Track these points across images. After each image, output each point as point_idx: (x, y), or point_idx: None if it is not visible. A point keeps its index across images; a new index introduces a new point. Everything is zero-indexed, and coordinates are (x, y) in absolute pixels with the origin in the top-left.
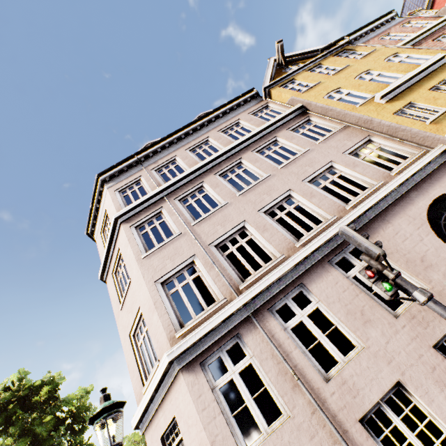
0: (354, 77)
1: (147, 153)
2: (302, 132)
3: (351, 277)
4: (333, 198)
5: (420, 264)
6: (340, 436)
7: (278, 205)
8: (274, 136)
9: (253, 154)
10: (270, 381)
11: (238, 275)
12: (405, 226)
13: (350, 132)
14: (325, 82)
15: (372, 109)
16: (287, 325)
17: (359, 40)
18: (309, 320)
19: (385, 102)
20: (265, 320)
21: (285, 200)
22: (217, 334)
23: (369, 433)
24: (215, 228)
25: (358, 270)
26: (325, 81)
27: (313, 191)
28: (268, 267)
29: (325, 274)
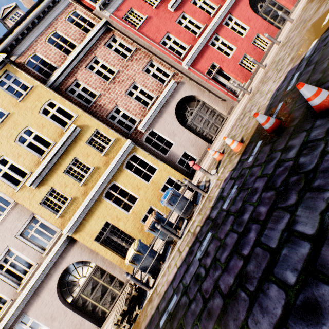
0: (14, 138)
1: None
2: None
3: None
4: (11, 282)
5: (51, 319)
6: None
7: None
8: None
9: None
10: None
11: None
12: (47, 296)
13: (19, 209)
14: None
15: (26, 196)
16: None
17: (27, 36)
18: None
19: (35, 188)
20: None
21: None
22: None
23: None
24: None
25: None
26: None
27: None
28: None
29: None
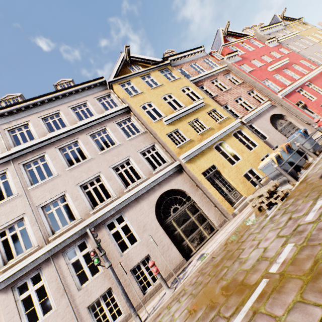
0: (161, 96)
1: (2, 112)
2: (123, 126)
3: (111, 233)
4: (121, 183)
5: (142, 229)
6: (75, 316)
7: (91, 181)
8: (105, 126)
9: (87, 137)
10: (52, 293)
11: (52, 229)
12: (145, 206)
13: (146, 136)
14: (145, 93)
15: (159, 127)
16: (70, 261)
17: (180, 60)
18: (83, 258)
19: (166, 124)
20: (59, 259)
21: (96, 178)
22: (26, 269)
23: (90, 311)
24: (45, 194)
25: (116, 229)
26: (146, 92)
27: (112, 176)
28: (70, 226)
29: (99, 232)
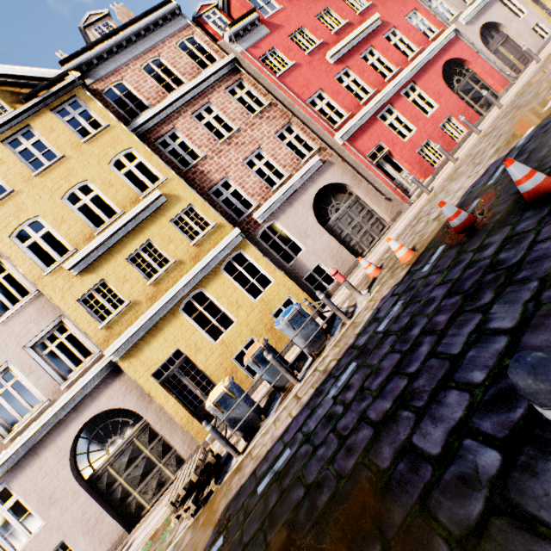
0: (63, 193)
1: None
2: None
3: None
4: None
5: (48, 501)
6: None
7: None
8: None
9: None
10: None
11: None
12: (51, 459)
13: (42, 305)
14: (21, 192)
15: (60, 285)
16: None
17: (116, 56)
18: None
19: (76, 275)
20: None
21: None
22: None
23: None
24: None
25: None
26: (23, 188)
27: None
28: None
29: None
